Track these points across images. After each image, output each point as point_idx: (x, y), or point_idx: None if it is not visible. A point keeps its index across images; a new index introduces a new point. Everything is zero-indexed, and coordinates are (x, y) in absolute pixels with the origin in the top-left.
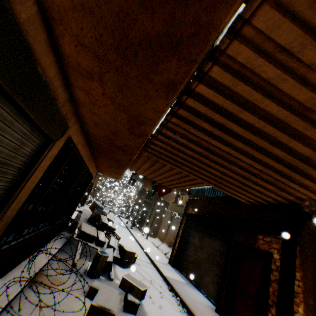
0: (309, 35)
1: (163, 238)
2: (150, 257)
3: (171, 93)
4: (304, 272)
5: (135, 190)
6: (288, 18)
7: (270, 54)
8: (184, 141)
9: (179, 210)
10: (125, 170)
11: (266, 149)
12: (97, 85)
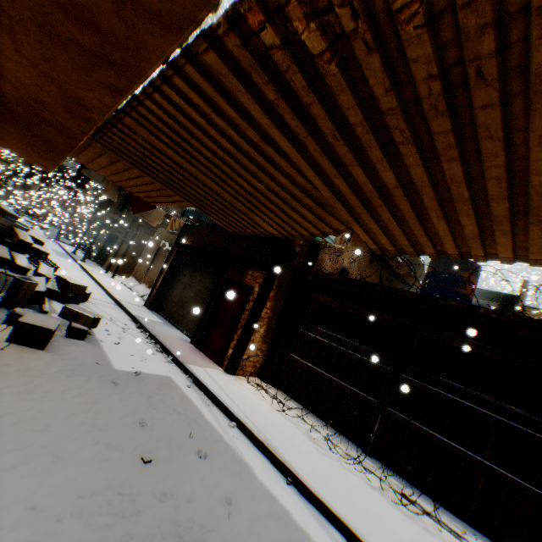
0: (212, 108)
1: (142, 277)
2: (115, 298)
3: (118, 96)
4: (276, 303)
5: (94, 196)
6: (195, 92)
7: (195, 106)
8: (148, 147)
9: (172, 240)
10: (64, 158)
11: (224, 179)
12: (5, 37)
